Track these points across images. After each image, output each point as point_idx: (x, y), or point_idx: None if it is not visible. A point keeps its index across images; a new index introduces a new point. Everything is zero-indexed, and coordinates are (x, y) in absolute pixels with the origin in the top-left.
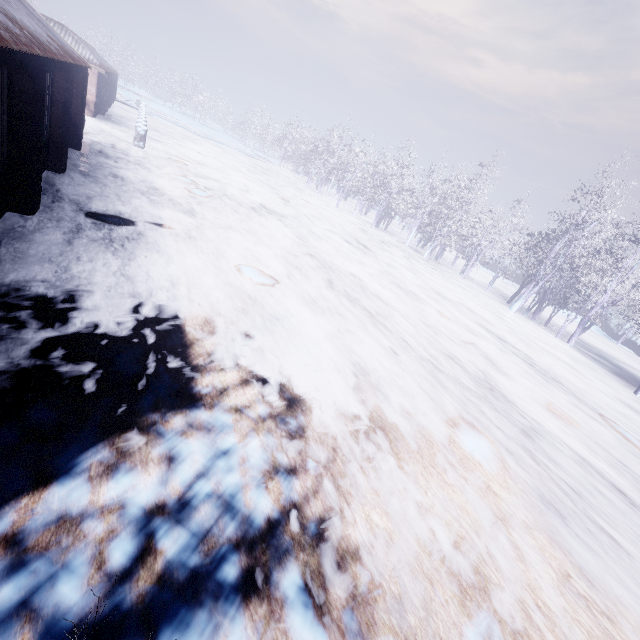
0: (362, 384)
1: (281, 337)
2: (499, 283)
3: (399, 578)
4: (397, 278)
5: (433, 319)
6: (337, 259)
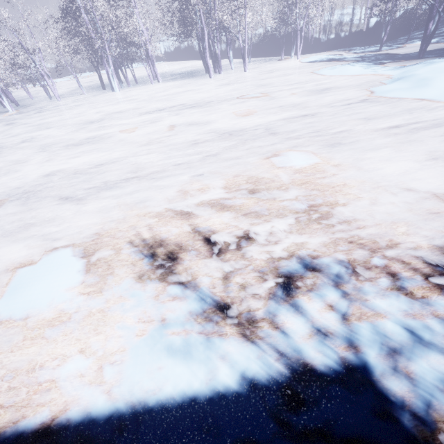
0: (255, 208)
1: (196, 264)
2: (69, 84)
3: (439, 227)
4: (57, 142)
5: (136, 138)
6: (3, 182)
